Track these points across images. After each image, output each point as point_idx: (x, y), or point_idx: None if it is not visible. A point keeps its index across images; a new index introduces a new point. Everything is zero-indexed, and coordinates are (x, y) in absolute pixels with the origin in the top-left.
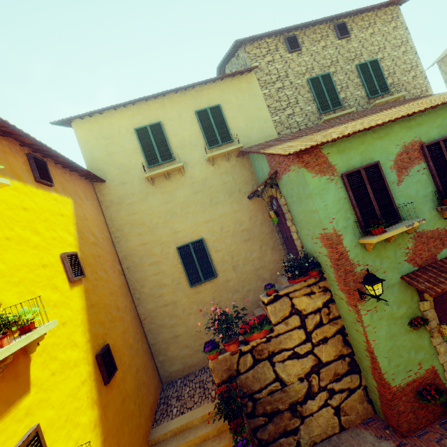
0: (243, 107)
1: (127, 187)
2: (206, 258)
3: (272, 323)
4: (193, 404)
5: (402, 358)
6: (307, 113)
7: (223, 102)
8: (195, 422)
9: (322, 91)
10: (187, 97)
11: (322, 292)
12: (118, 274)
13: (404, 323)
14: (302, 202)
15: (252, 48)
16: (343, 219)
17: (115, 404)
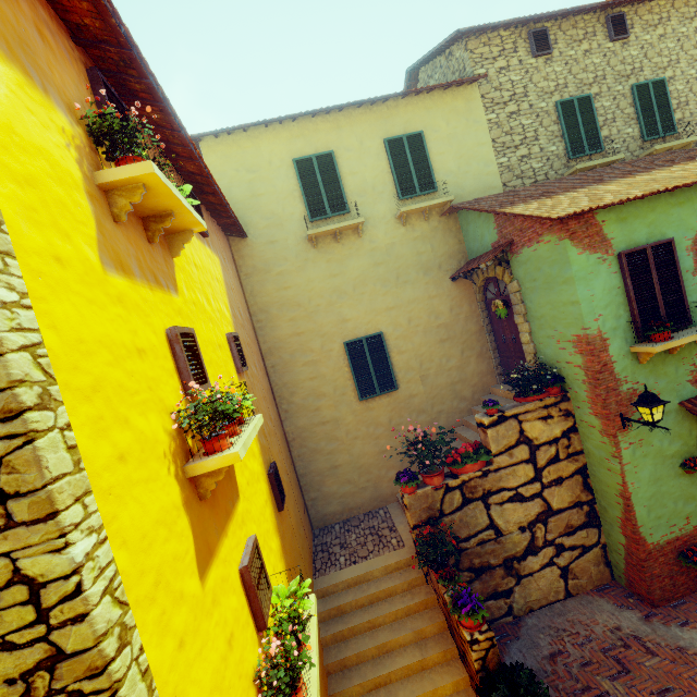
0: (456, 138)
1: (278, 248)
2: (384, 362)
3: (491, 452)
4: (367, 552)
5: (666, 509)
6: (550, 156)
7: (427, 128)
8: (376, 573)
9: (576, 123)
10: (374, 116)
11: (562, 417)
12: (263, 374)
13: (675, 463)
14: (552, 289)
15: (478, 44)
16: (613, 317)
17: (288, 537)
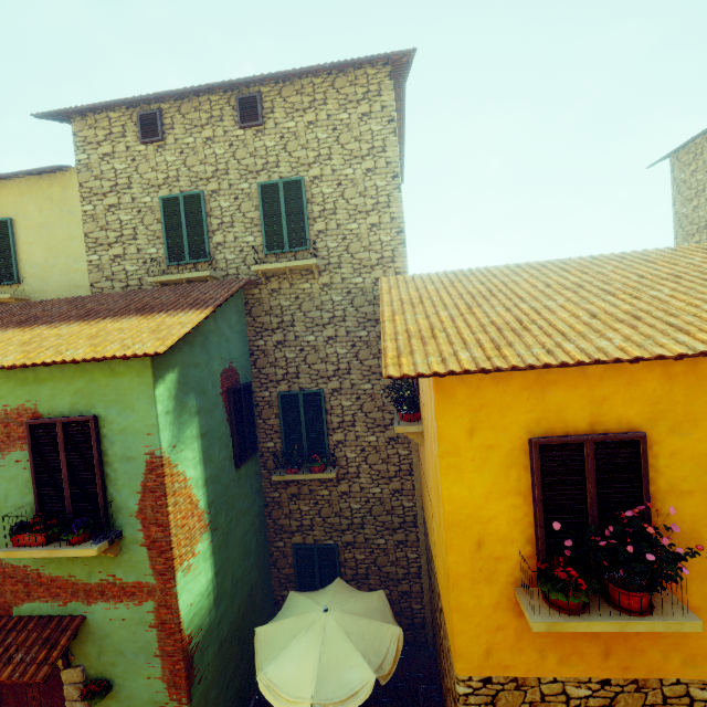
0: (47, 228)
1: None
2: None
3: None
4: None
5: None
6: (148, 259)
7: (20, 215)
8: None
9: (181, 224)
10: None
11: None
12: None
13: None
14: None
15: (83, 126)
16: None
17: None
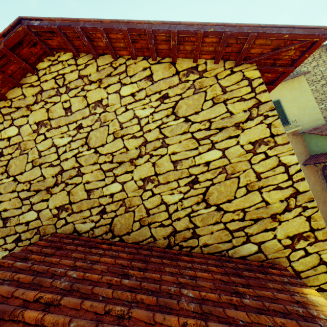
0: (296, 100)
1: None
2: None
3: None
4: None
5: None
6: None
7: (281, 97)
8: None
9: None
10: None
11: None
12: None
13: None
14: None
15: None
16: None
17: None
